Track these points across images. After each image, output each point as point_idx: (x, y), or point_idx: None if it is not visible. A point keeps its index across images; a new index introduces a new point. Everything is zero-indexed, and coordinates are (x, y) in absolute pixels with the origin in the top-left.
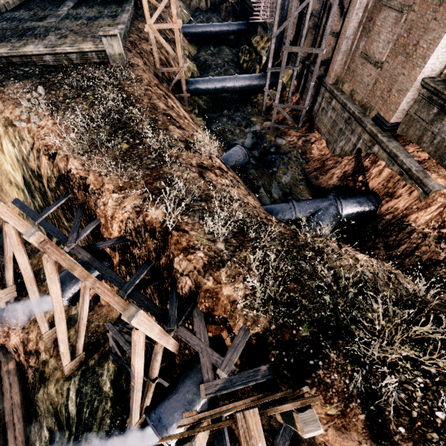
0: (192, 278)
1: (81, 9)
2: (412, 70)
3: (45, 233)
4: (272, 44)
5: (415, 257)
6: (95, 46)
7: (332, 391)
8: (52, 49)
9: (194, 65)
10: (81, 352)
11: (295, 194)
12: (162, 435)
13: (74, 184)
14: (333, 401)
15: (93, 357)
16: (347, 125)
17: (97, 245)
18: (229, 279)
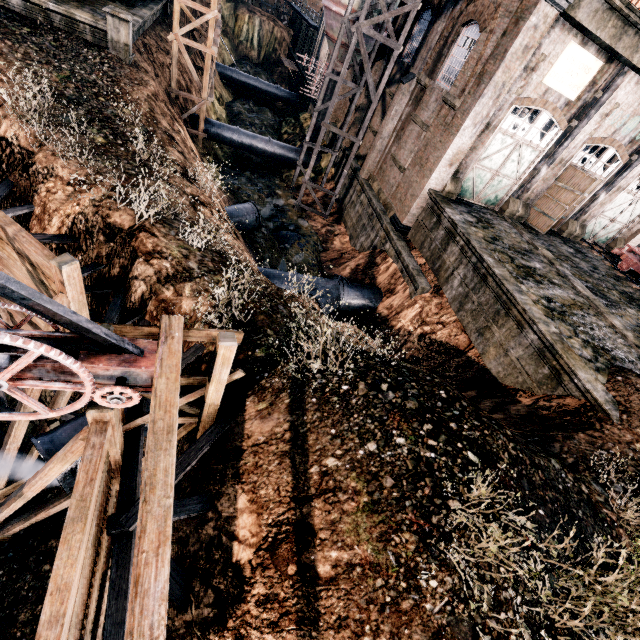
0: (149, 282)
1: None
2: (422, 179)
3: None
4: (314, 117)
5: (401, 354)
6: (93, 20)
7: (269, 390)
8: None
9: (223, 112)
10: None
11: None
12: (49, 456)
13: (6, 154)
14: (267, 397)
15: None
16: (370, 220)
17: None
18: (194, 292)
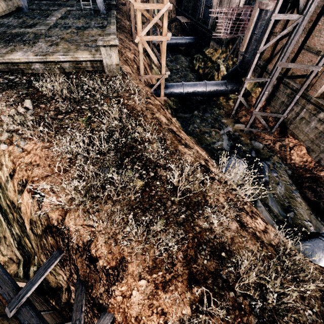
0: None
1: (68, 19)
2: None
3: (21, 259)
4: (256, 58)
5: None
6: (91, 55)
7: None
8: (43, 57)
9: (157, 69)
10: None
11: (296, 209)
12: None
13: (72, 247)
14: None
15: None
16: None
17: None
18: None
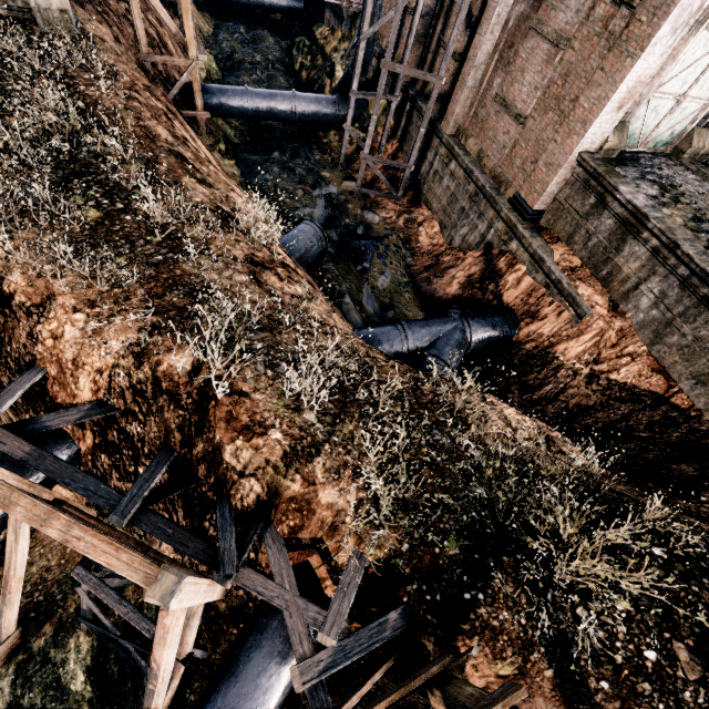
0: (264, 480)
1: None
2: (567, 138)
3: None
4: (361, 50)
5: (561, 402)
6: None
7: (503, 639)
8: None
9: (210, 57)
10: (14, 629)
11: (399, 307)
12: None
13: None
14: (506, 655)
15: (40, 633)
16: (473, 203)
17: (43, 422)
18: (330, 475)
